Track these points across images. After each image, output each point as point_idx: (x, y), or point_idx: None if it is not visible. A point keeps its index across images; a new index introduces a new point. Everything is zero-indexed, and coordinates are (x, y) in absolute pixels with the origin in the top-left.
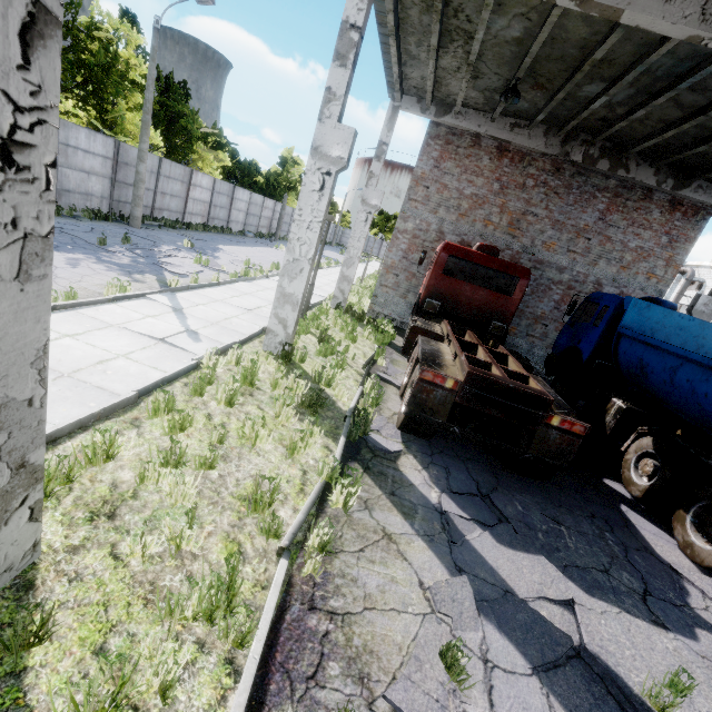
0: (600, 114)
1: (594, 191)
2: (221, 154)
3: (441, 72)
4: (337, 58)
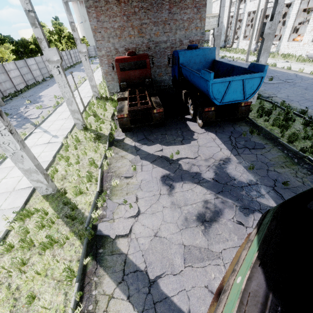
0: None
1: (162, 1)
2: (6, 44)
3: None
4: (32, 25)
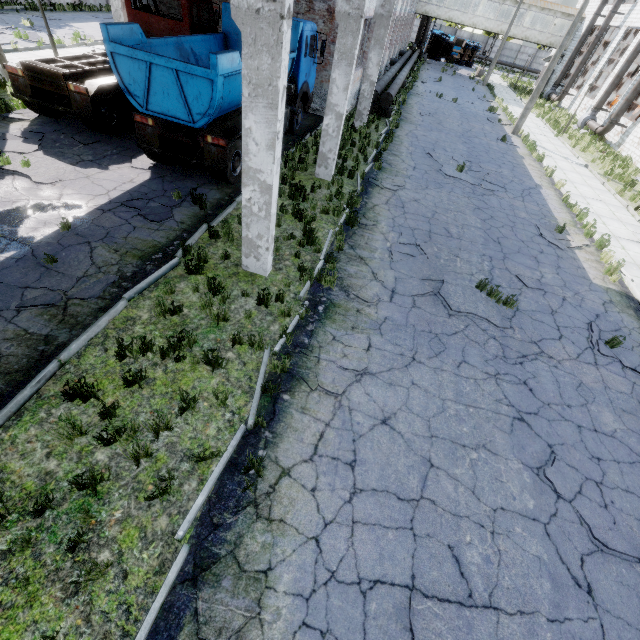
0: None
1: None
2: None
3: None
4: None
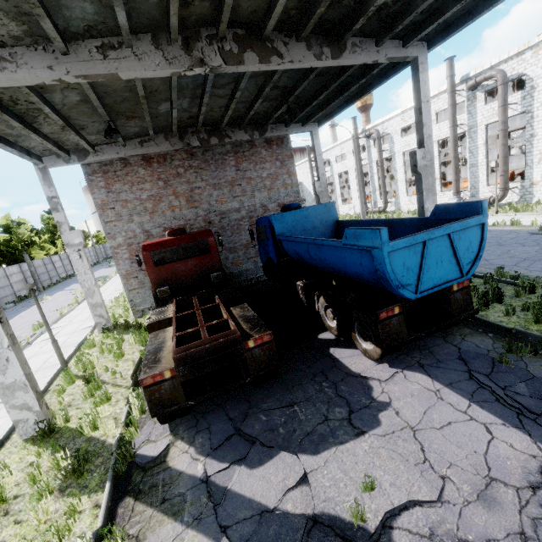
0: (185, 116)
1: (222, 156)
2: None
3: (52, 135)
4: None
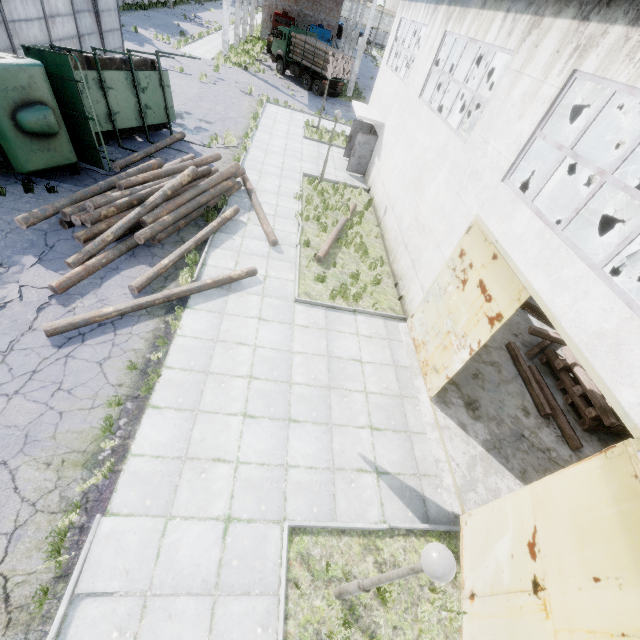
0: None
1: None
2: None
3: None
4: None
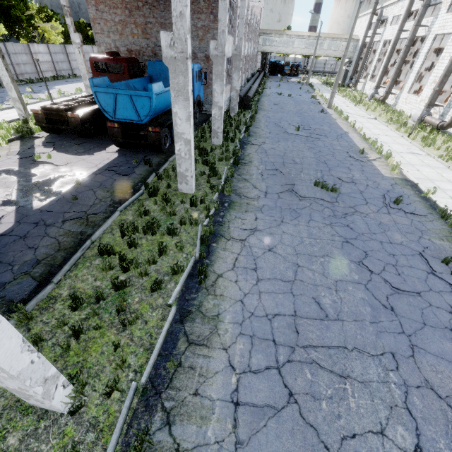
0: None
1: None
2: (55, 23)
3: None
4: None
